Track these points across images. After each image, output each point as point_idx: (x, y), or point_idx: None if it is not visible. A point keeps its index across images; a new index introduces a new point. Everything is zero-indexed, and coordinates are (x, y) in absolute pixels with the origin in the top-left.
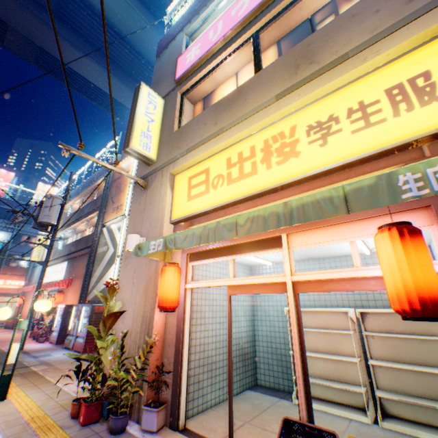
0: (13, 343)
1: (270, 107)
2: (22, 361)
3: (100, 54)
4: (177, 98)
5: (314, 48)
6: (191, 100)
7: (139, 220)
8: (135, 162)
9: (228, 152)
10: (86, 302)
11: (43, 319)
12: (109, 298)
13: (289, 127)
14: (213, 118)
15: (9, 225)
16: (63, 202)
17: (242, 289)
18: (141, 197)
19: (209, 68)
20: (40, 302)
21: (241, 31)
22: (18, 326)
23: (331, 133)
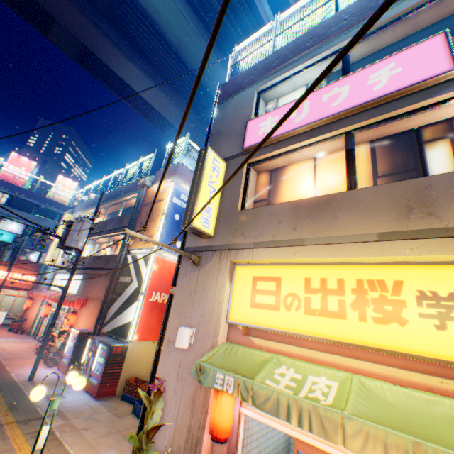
0: (43, 425)
1: (370, 245)
2: (36, 406)
3: (145, 59)
4: (243, 169)
5: (434, 196)
6: (256, 169)
7: (188, 302)
8: (170, 191)
9: (307, 269)
10: (100, 332)
11: (53, 339)
12: (154, 402)
13: (392, 279)
14: (290, 219)
15: (24, 216)
16: (92, 226)
17: (314, 451)
18: (191, 272)
19: (286, 149)
20: (73, 375)
21: (332, 122)
22: (50, 406)
23: (452, 317)
